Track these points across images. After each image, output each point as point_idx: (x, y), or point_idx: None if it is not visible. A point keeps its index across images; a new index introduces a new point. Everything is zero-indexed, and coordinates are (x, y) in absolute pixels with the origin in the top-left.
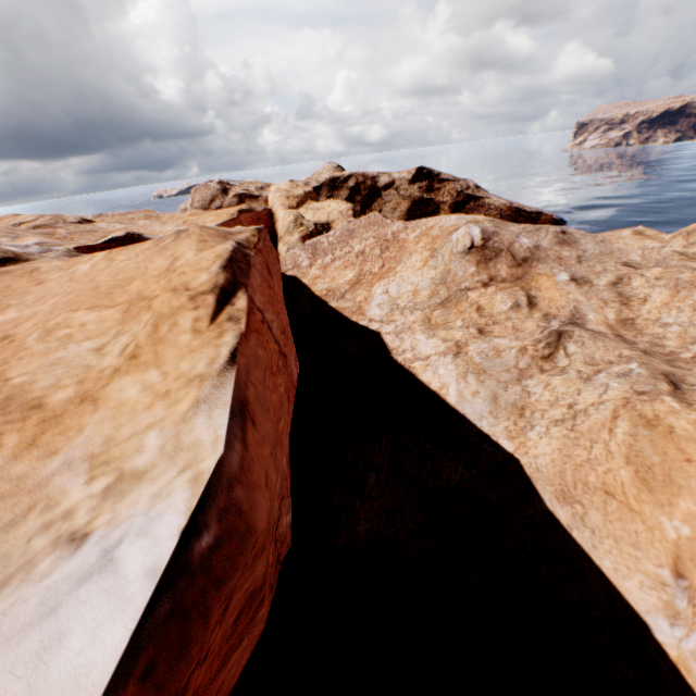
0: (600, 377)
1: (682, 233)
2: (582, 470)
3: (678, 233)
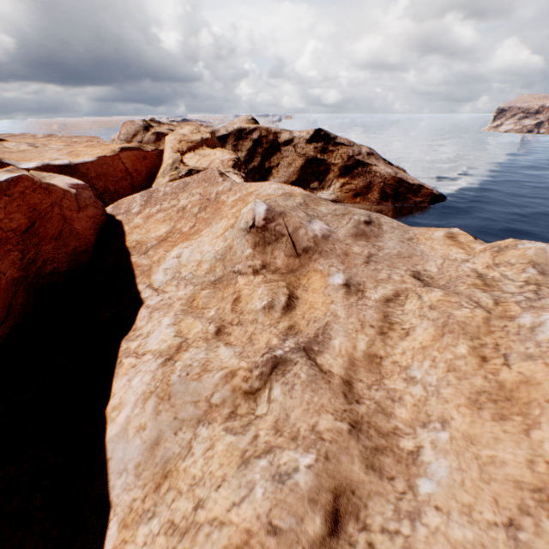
0: (258, 467)
1: (494, 247)
2: None
3: (491, 245)
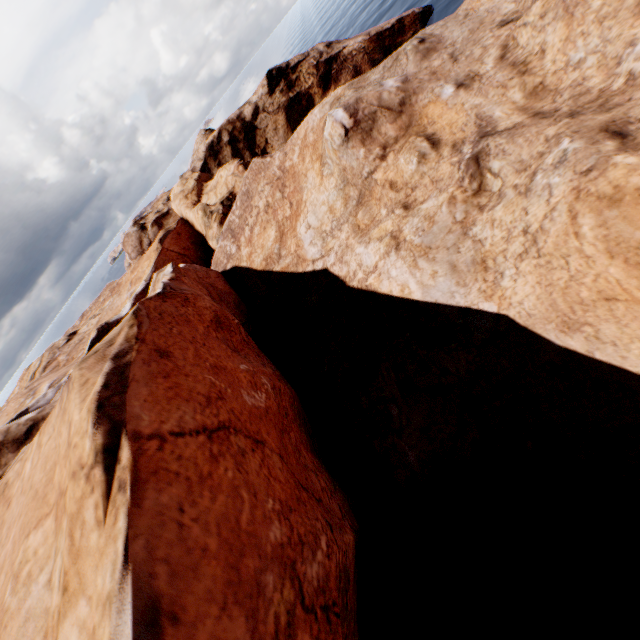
0: (538, 181)
1: None
2: (570, 291)
3: None
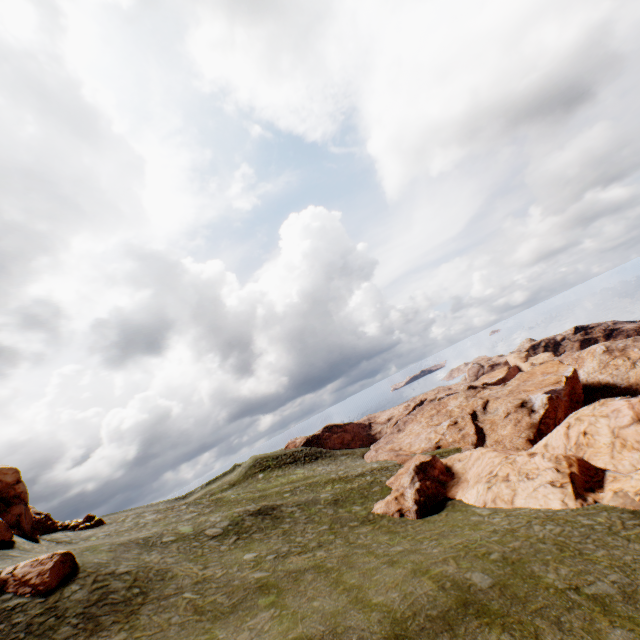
0: None
1: None
2: (638, 379)
3: None
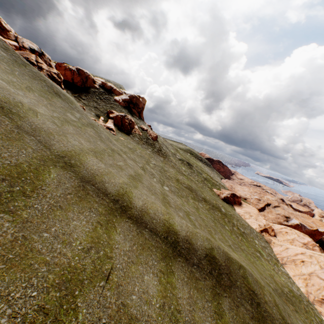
0: None
1: None
2: None
3: None
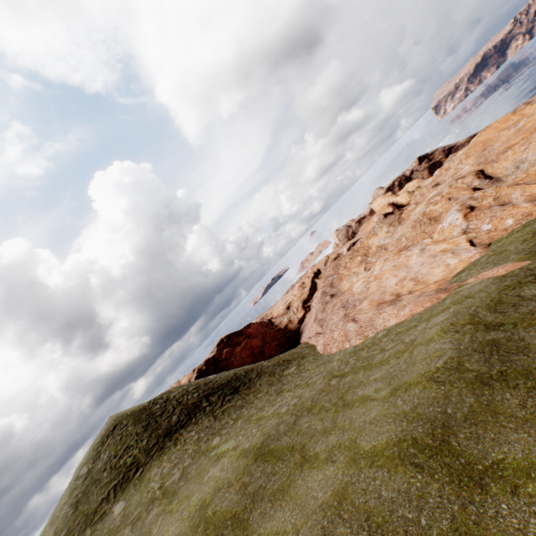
0: None
1: None
2: None
3: None
